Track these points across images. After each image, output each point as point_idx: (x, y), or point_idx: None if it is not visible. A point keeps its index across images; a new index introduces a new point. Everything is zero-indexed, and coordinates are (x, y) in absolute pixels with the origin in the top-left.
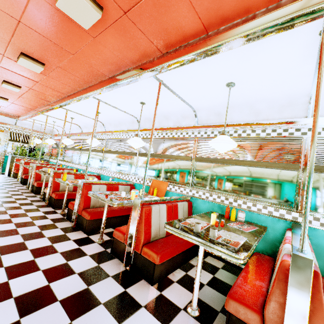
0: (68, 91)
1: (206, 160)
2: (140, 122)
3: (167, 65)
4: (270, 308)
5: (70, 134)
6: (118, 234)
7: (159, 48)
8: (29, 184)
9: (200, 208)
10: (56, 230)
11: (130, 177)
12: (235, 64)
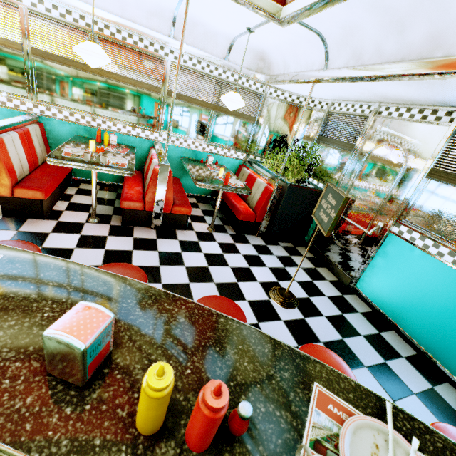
0: None
1: (54, 58)
2: None
3: None
4: (148, 196)
5: None
6: None
7: None
8: None
9: (58, 132)
10: None
11: None
12: None
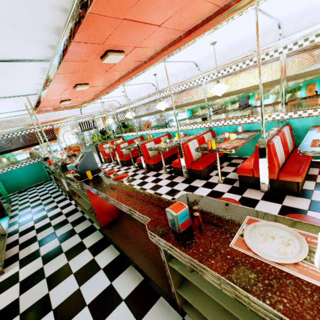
0: (196, 20)
1: None
2: (285, 26)
3: None
4: None
5: (139, 99)
6: None
7: None
8: (137, 164)
9: None
10: (264, 203)
11: (276, 116)
12: None
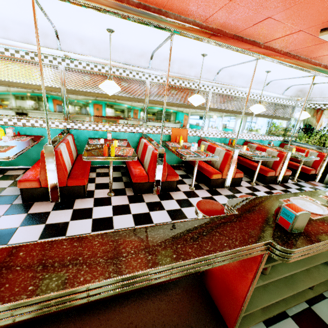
0: None
1: (216, 110)
2: (155, 60)
3: (288, 64)
4: (278, 168)
5: None
6: (217, 175)
7: (293, 51)
8: None
9: None
10: (166, 203)
11: (139, 129)
12: (289, 70)
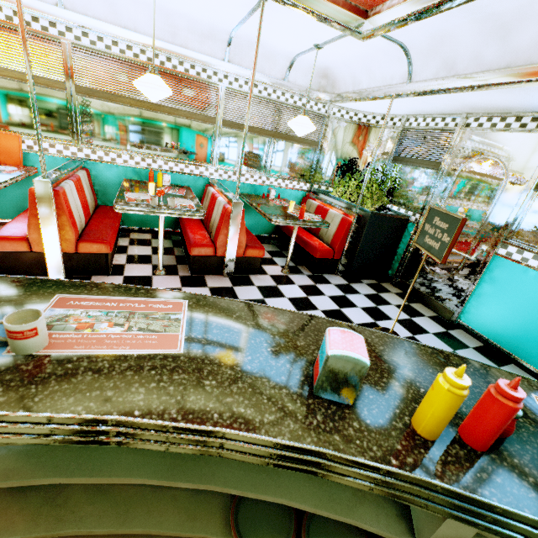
0: None
1: (100, 95)
2: None
3: None
4: (220, 240)
5: None
6: (9, 244)
7: None
8: None
9: (105, 177)
10: None
11: None
12: None
